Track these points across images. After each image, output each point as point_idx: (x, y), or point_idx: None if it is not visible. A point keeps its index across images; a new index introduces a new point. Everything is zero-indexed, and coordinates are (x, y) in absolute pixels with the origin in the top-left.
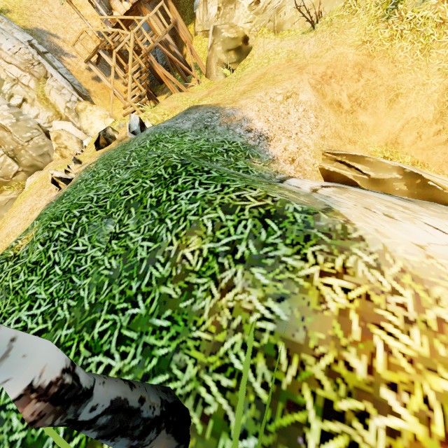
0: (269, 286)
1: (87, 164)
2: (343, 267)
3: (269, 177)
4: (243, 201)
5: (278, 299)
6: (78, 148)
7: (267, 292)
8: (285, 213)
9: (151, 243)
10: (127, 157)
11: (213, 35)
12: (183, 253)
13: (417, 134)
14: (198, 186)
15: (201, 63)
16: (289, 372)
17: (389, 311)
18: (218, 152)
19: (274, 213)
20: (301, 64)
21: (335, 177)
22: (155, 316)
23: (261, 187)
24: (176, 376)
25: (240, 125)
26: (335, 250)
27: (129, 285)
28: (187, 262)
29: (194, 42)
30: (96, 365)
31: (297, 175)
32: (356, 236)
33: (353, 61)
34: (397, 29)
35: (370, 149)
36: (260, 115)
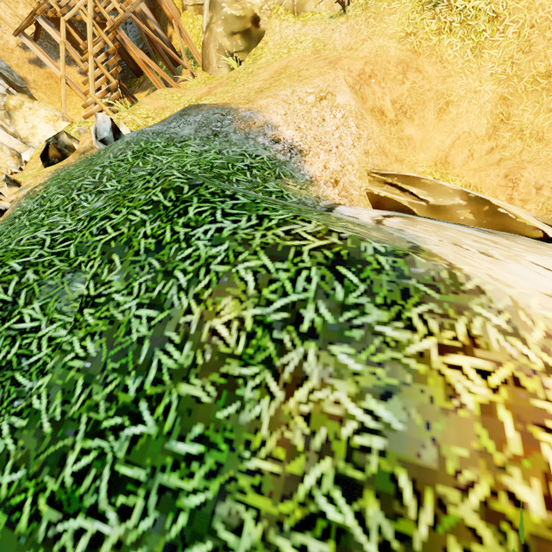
0: (363, 375)
1: (29, 186)
2: (469, 337)
3: (312, 204)
4: (297, 240)
5: (382, 395)
6: (13, 164)
7: (362, 384)
8: (363, 256)
9: (154, 311)
10: (98, 175)
11: (210, 10)
12: (212, 326)
13: (469, 152)
14: (222, 218)
15: (195, 49)
16: (422, 519)
17: (551, 401)
18: (237, 170)
19: (347, 257)
20: (332, 57)
21: (387, 204)
22: (174, 436)
23: (315, 218)
24: (225, 545)
25: (263, 133)
26: (450, 310)
27: (121, 384)
28: (220, 341)
29: (182, 19)
30: (74, 537)
31: (342, 201)
32: (472, 288)
33: (396, 57)
34: (445, 21)
35: (419, 169)
36: (288, 121)
